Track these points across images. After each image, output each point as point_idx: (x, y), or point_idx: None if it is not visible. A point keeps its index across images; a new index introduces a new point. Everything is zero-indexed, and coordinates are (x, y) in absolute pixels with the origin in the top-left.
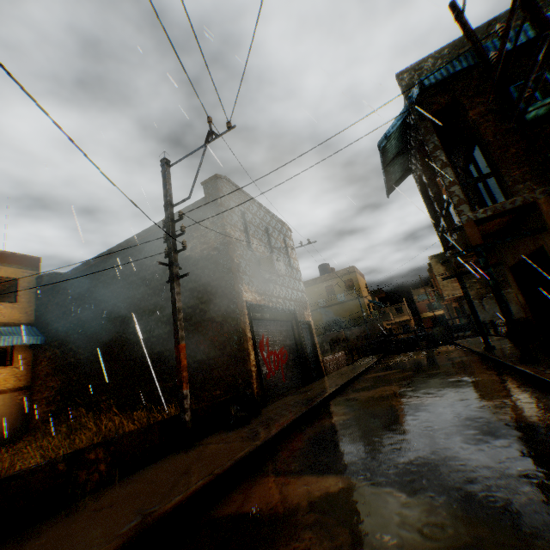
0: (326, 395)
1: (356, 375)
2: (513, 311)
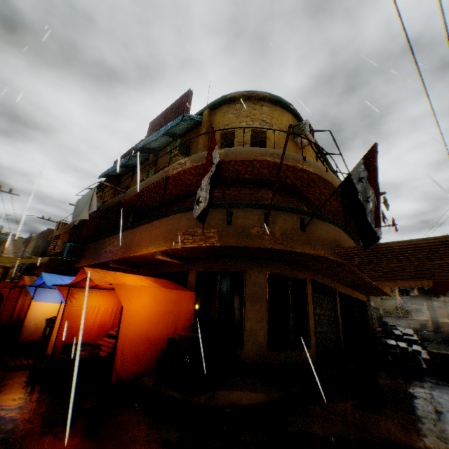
0: None
1: None
2: None
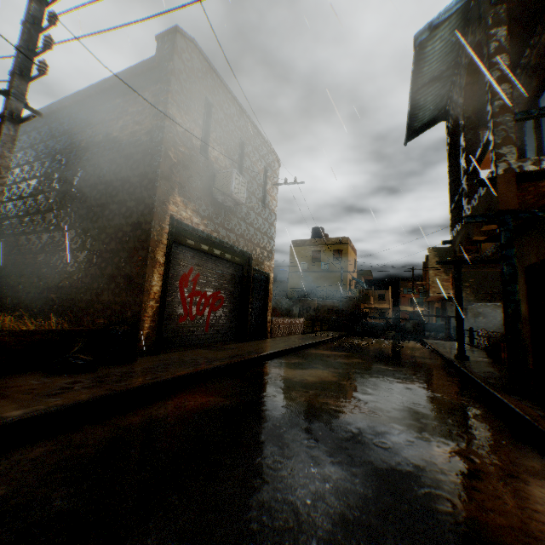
0: (236, 361)
1: (298, 347)
2: (495, 326)
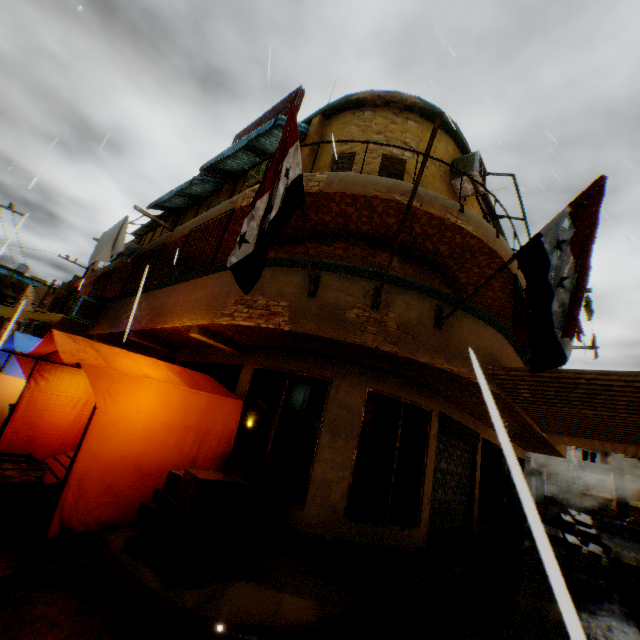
0: None
1: None
2: None
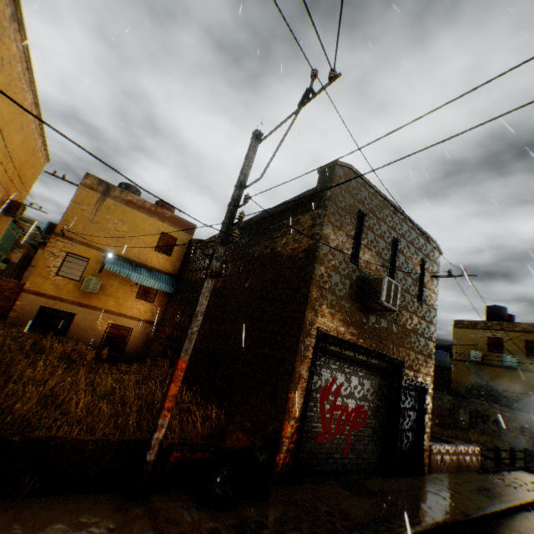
0: None
1: (475, 515)
2: None
